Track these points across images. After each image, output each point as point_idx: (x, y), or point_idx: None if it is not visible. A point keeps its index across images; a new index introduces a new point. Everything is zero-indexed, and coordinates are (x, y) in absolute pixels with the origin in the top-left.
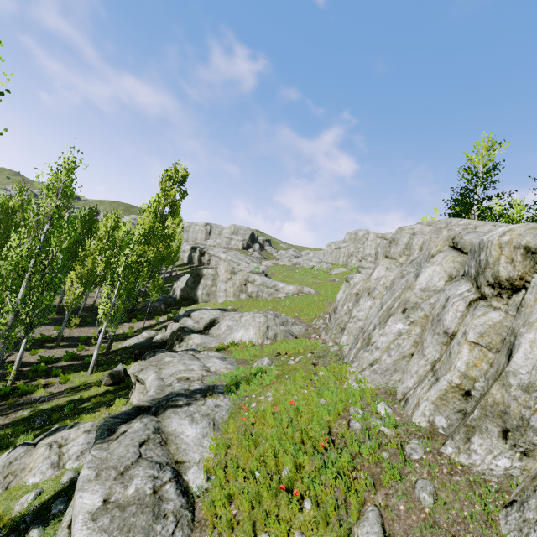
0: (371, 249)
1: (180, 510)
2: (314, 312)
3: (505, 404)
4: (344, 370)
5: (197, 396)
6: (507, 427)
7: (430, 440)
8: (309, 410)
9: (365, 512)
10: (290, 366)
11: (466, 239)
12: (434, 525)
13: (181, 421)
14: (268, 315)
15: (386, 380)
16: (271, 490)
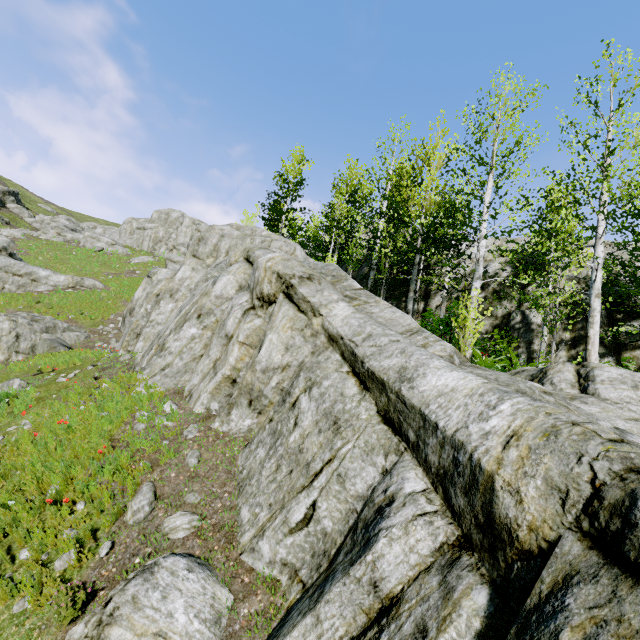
0: (186, 237)
1: None
2: (101, 314)
3: (253, 383)
4: (134, 379)
5: None
6: (252, 399)
7: (204, 421)
8: (86, 426)
9: (141, 489)
10: (60, 384)
11: (257, 254)
12: (196, 477)
13: None
14: (17, 318)
15: (176, 382)
16: (33, 510)
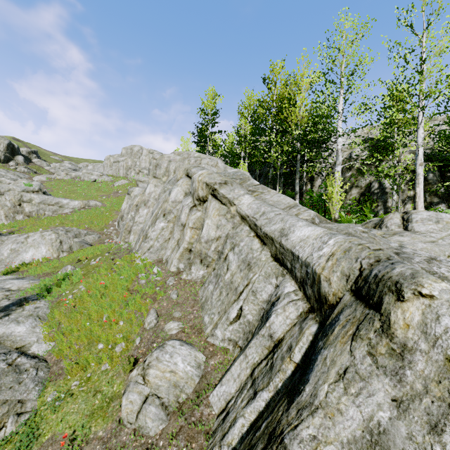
0: (146, 163)
1: (36, 364)
2: (104, 222)
3: (201, 250)
4: (133, 257)
5: (13, 308)
6: (202, 259)
7: (177, 275)
8: (114, 284)
9: (149, 312)
10: (93, 265)
11: (192, 171)
12: (177, 304)
13: (8, 326)
14: (58, 231)
15: (158, 255)
16: (99, 326)
